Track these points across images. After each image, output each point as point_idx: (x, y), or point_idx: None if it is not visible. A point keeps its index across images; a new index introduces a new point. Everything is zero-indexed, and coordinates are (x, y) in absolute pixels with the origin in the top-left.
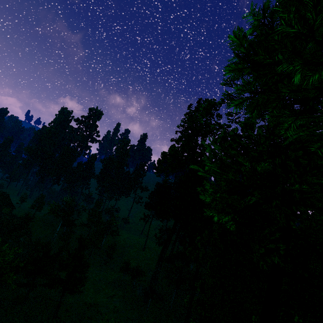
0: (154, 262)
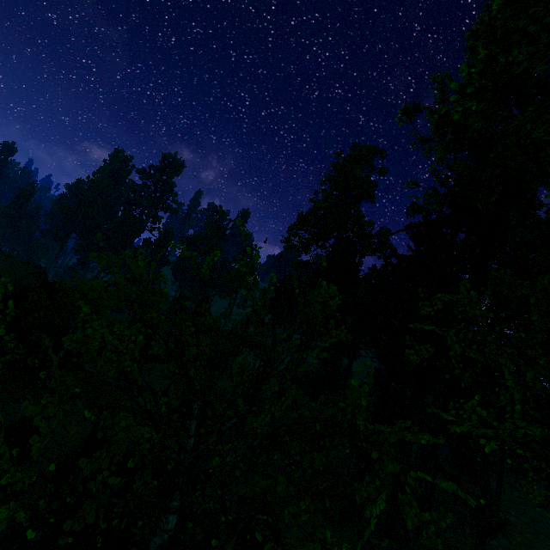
0: None
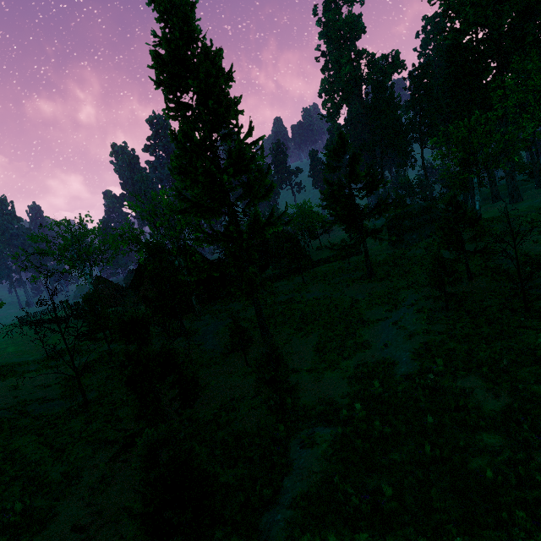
0: None
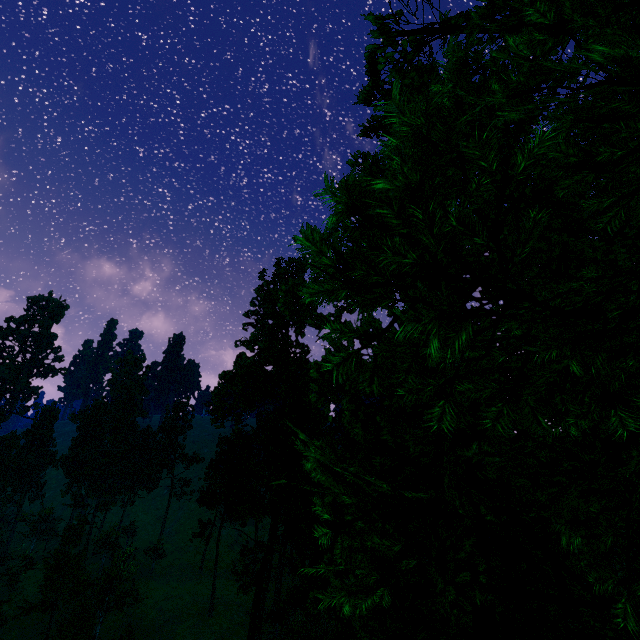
0: (240, 637)
